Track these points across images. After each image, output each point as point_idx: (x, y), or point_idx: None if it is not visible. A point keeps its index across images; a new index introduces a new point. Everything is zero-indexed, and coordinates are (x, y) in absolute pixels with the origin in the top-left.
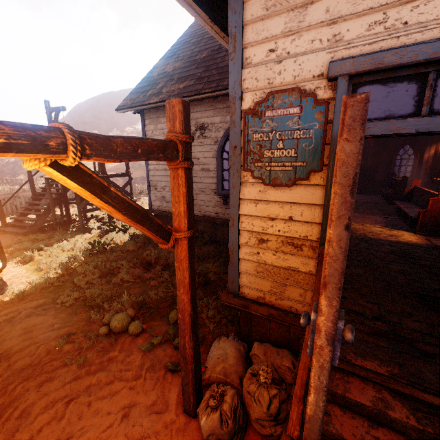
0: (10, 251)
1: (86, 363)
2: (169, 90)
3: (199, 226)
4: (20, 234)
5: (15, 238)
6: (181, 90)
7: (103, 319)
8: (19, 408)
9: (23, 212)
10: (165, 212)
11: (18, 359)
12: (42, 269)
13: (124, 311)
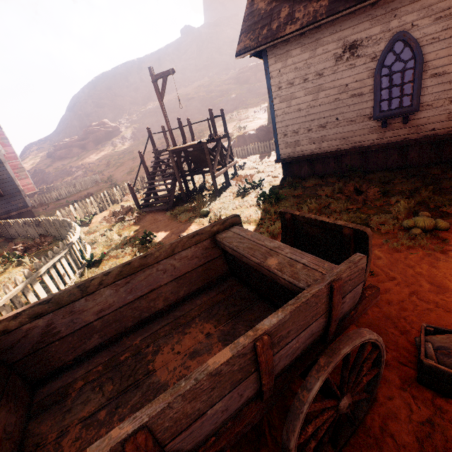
0: (183, 220)
1: (442, 250)
2: (306, 12)
3: (344, 161)
4: (160, 211)
5: (168, 213)
6: (327, 6)
7: (408, 223)
8: (448, 278)
9: (150, 192)
10: (300, 157)
11: (373, 261)
12: (249, 221)
13: (415, 216)
